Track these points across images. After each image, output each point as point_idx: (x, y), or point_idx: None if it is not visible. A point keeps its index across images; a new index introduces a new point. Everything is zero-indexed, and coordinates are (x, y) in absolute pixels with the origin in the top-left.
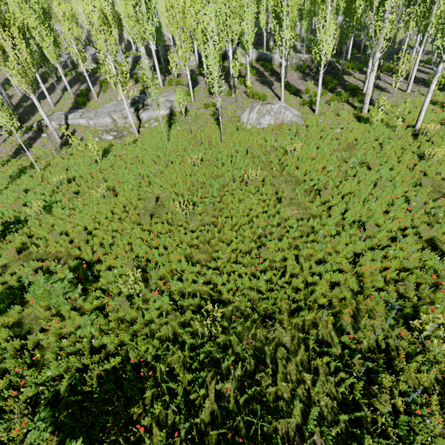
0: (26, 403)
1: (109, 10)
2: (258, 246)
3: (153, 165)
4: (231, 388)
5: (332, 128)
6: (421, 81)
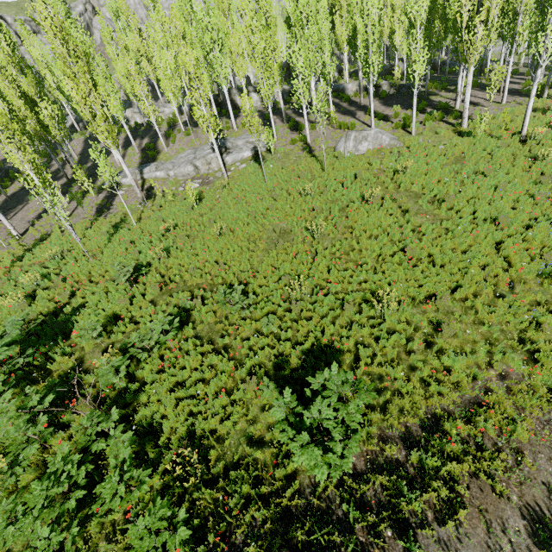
0: (248, 377)
1: (172, 59)
2: (400, 249)
3: (259, 202)
4: (419, 348)
5: (435, 146)
6: (514, 92)
